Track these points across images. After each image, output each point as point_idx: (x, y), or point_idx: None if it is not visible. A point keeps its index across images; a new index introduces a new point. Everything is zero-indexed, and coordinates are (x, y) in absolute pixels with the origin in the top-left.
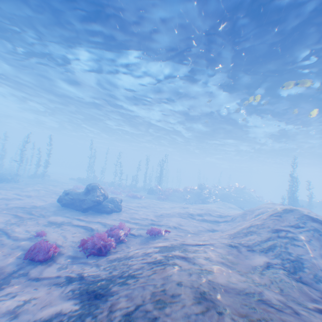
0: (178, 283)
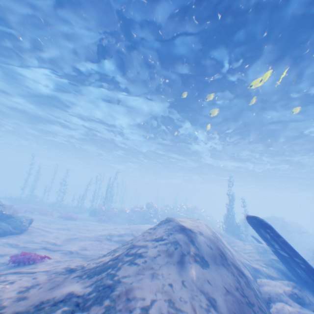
0: None
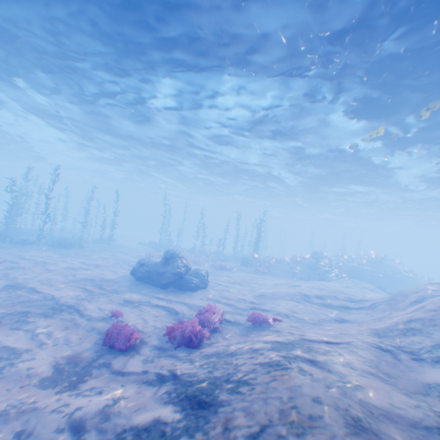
0: (315, 399)
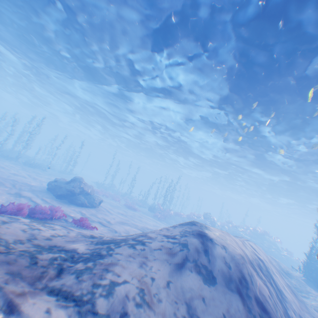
0: None
